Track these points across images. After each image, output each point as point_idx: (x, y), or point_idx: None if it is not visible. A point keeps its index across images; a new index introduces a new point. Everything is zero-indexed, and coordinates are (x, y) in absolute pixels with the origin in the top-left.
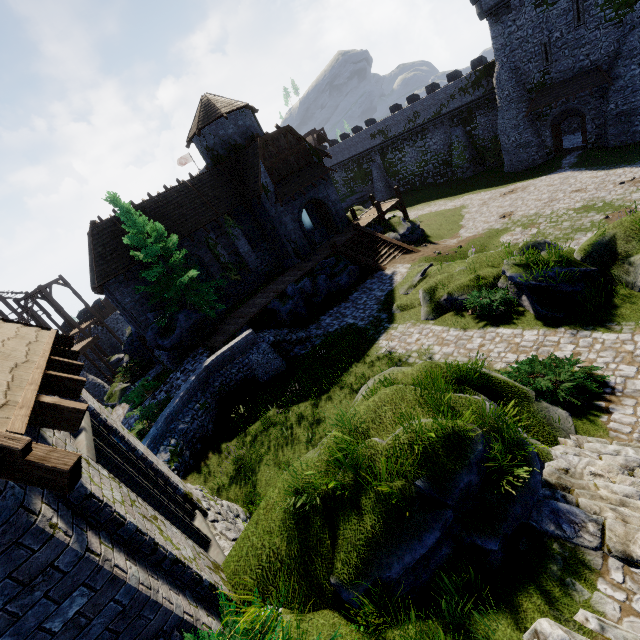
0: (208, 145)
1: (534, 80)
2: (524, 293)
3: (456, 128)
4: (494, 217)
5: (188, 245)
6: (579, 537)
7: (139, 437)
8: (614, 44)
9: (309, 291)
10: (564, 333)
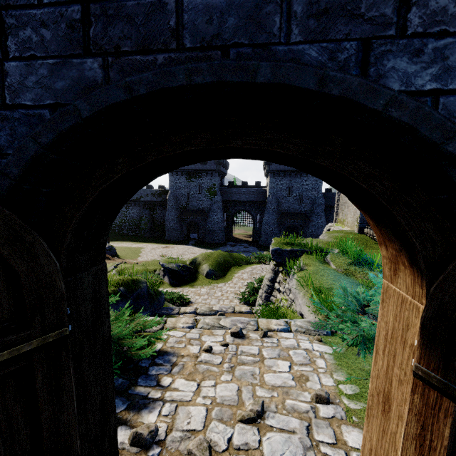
0: None
1: (183, 204)
2: (166, 274)
3: (146, 210)
4: (157, 255)
5: None
6: (173, 311)
7: None
8: (209, 205)
9: None
10: (179, 289)
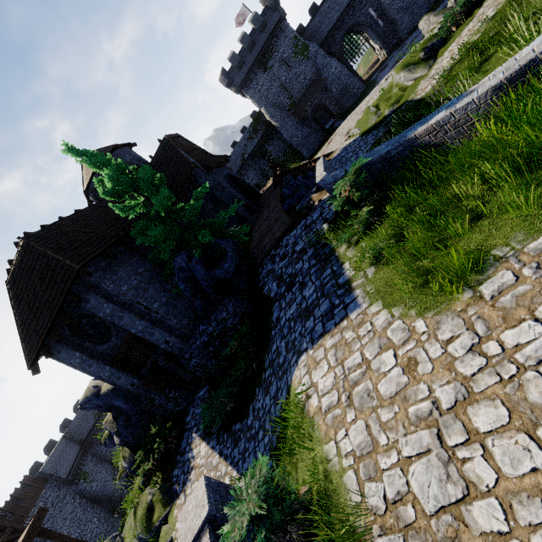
0: None
1: (288, 104)
2: None
3: (259, 161)
4: (342, 139)
5: None
6: None
7: (379, 220)
8: (313, 67)
9: (302, 185)
10: None
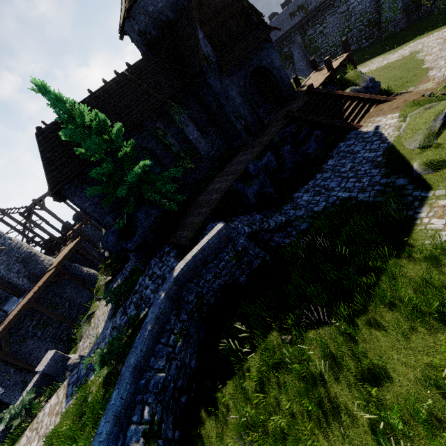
0: (140, 29)
1: None
2: None
3: None
4: None
5: (137, 138)
6: None
7: (106, 384)
8: None
9: (274, 166)
10: None
